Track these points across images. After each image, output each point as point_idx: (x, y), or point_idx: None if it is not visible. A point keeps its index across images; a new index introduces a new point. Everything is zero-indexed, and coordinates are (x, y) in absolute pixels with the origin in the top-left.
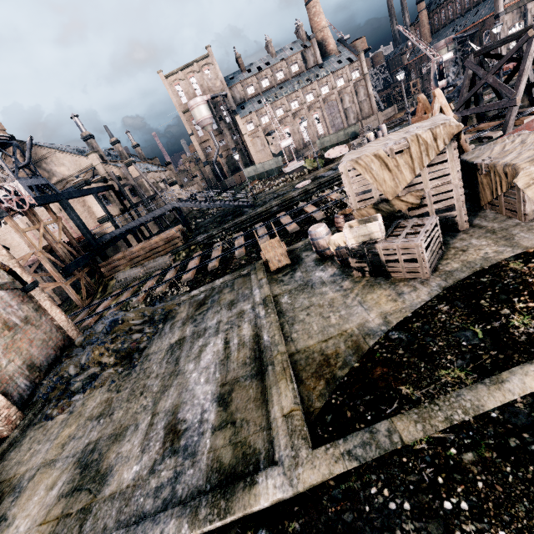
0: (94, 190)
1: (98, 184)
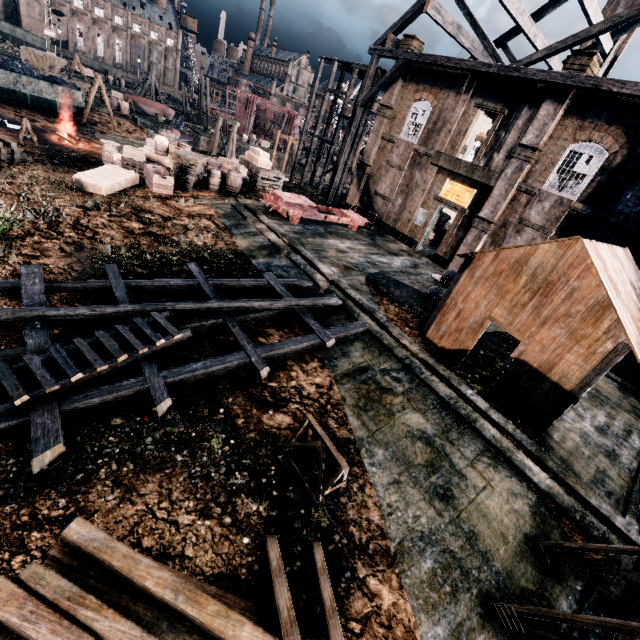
0: None
1: None
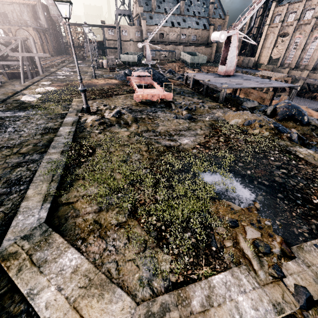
0: (103, 26)
1: (111, 24)
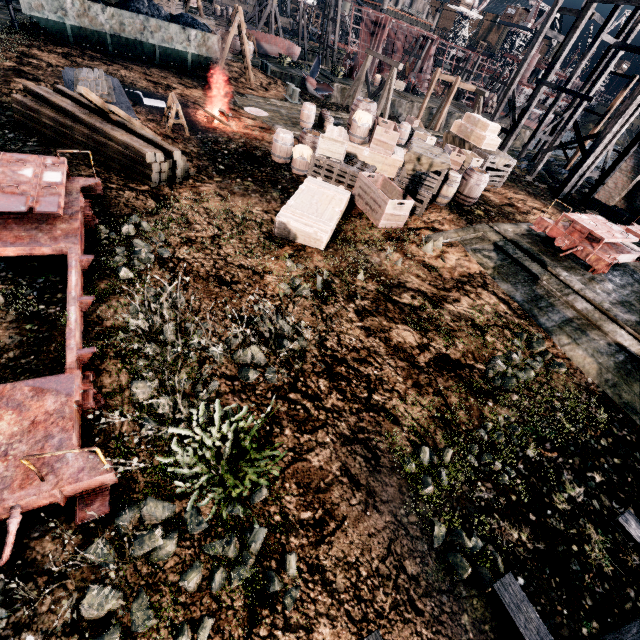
0: None
1: None
